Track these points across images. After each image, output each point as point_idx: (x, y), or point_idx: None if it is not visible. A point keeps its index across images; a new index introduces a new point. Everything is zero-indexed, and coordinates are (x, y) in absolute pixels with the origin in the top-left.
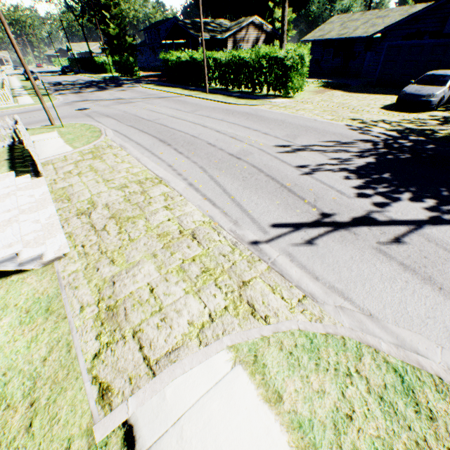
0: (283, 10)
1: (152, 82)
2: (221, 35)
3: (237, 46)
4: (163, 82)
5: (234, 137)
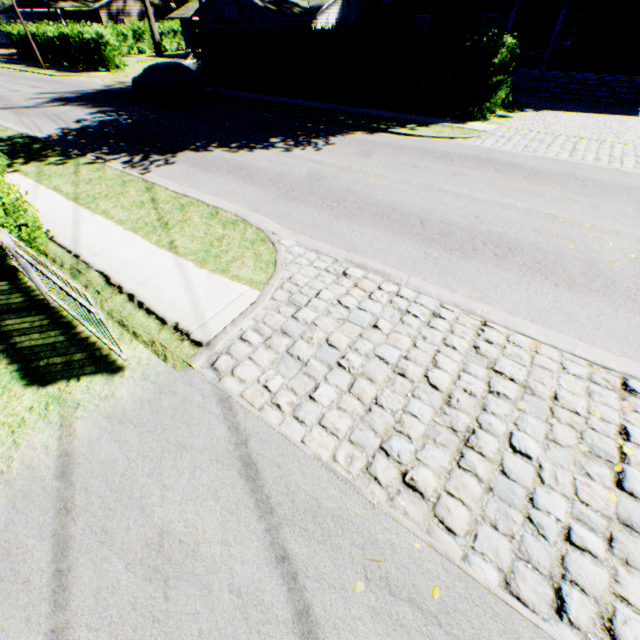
0: None
1: (4, 61)
2: (88, 6)
3: (116, 20)
4: (16, 61)
5: (17, 91)
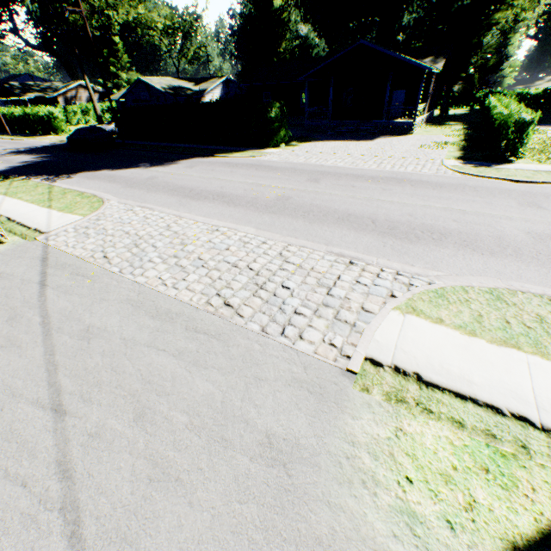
0: (85, 80)
1: None
2: (49, 95)
3: (70, 103)
4: None
5: None
